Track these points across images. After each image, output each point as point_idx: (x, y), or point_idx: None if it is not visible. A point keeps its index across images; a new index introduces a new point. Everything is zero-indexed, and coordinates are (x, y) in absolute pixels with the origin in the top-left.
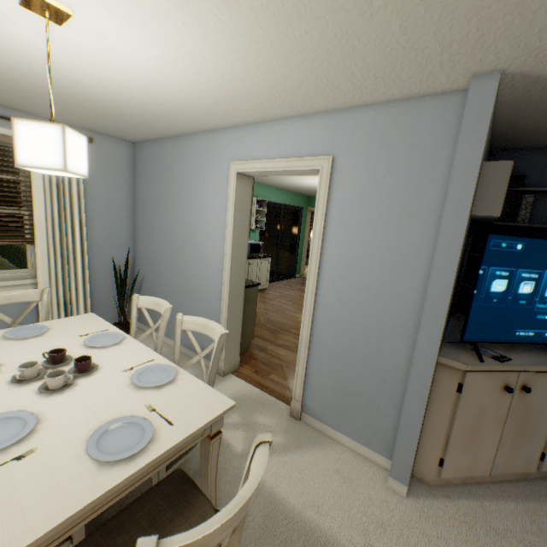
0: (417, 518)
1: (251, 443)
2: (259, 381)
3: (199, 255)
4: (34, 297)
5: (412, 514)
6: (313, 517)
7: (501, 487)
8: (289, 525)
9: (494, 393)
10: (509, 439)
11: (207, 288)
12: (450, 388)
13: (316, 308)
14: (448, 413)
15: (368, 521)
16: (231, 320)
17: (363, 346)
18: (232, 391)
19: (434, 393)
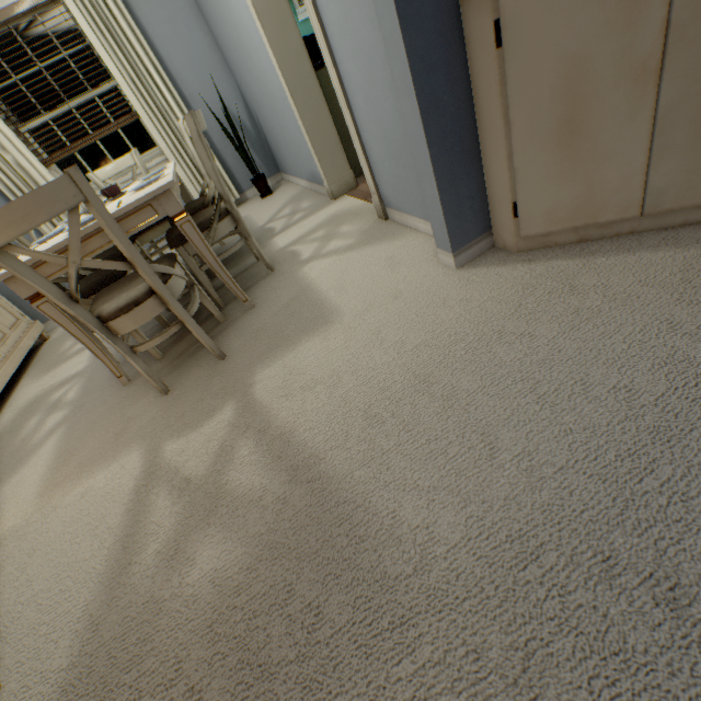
0: (450, 287)
1: (319, 251)
2: (371, 194)
3: (249, 37)
4: (131, 163)
5: (446, 285)
6: (330, 297)
7: (672, 235)
8: (306, 303)
9: (602, 4)
10: (689, 120)
11: (275, 85)
12: (488, 47)
13: (323, 20)
14: (498, 108)
15: (384, 295)
16: (308, 118)
17: (374, 50)
18: (334, 211)
19: (475, 78)
